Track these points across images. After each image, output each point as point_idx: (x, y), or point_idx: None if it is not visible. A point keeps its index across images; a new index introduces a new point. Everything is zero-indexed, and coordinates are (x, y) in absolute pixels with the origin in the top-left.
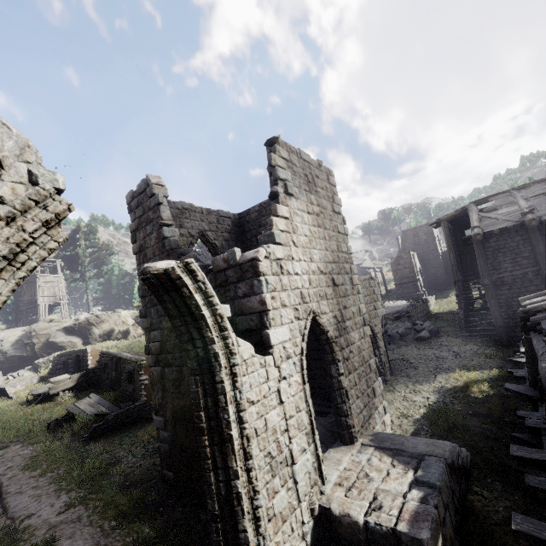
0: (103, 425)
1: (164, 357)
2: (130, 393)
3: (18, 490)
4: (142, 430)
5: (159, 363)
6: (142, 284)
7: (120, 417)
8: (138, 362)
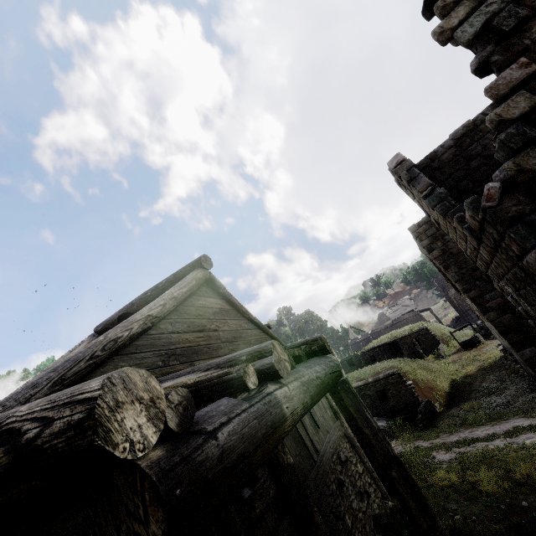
0: (422, 417)
1: (509, 305)
2: (388, 410)
3: (460, 437)
4: (454, 413)
5: (504, 312)
6: (455, 272)
7: (425, 411)
8: (394, 373)
